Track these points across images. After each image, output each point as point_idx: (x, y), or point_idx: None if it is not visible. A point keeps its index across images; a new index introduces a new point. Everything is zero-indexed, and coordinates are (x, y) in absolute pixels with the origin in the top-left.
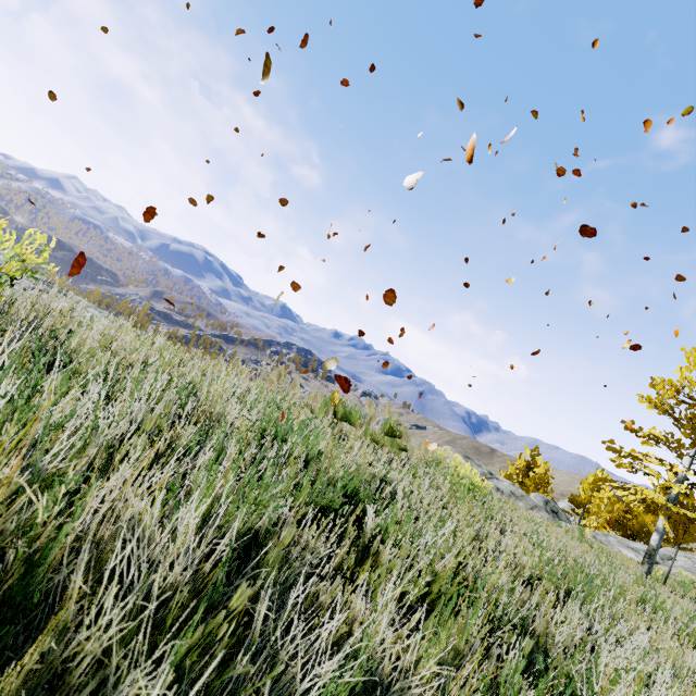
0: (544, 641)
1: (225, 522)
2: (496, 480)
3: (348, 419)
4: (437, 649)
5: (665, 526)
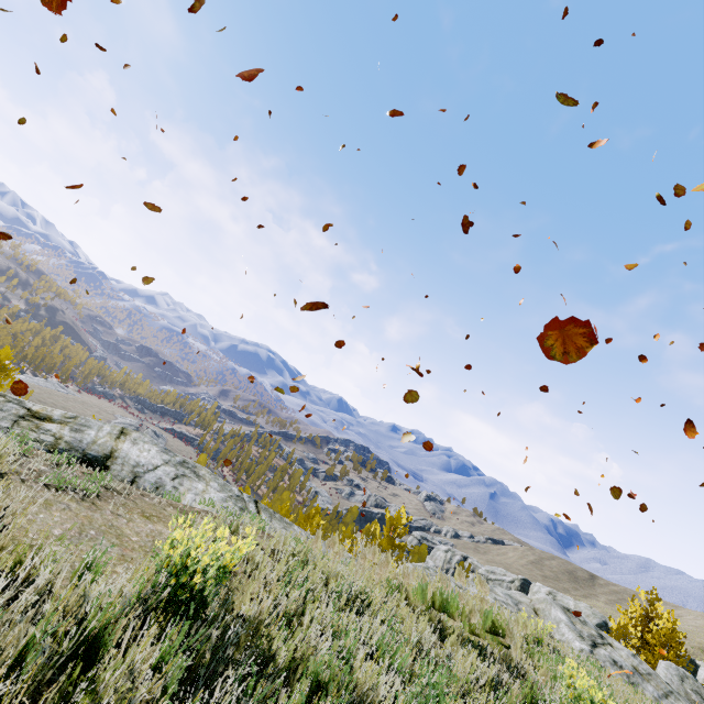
0: None
1: None
2: (610, 647)
3: (446, 609)
4: None
5: None
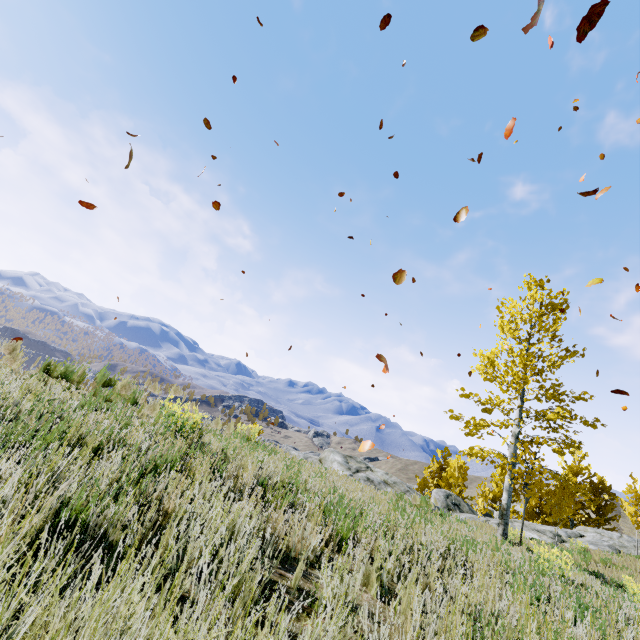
0: None
1: None
2: (370, 471)
3: (67, 377)
4: None
5: (510, 483)
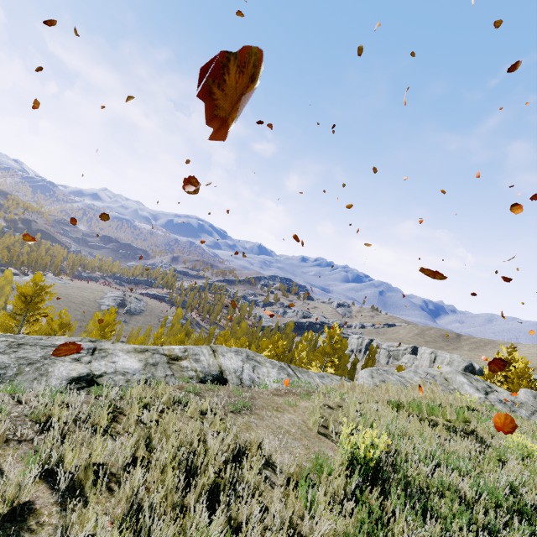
0: None
1: None
2: (496, 392)
3: (433, 413)
4: None
5: None
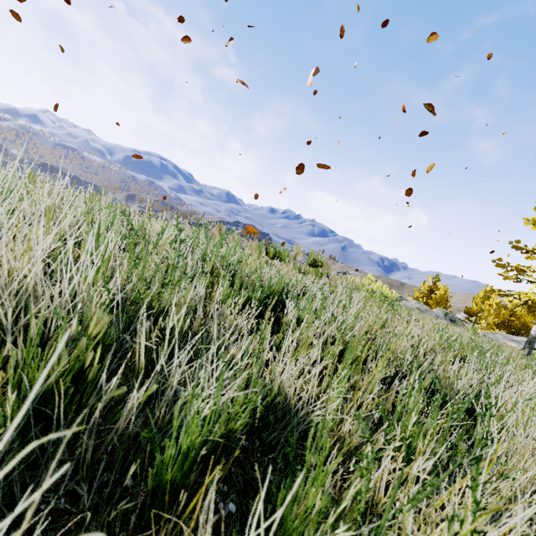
0: (444, 388)
1: (139, 300)
2: (405, 300)
3: (278, 257)
4: (337, 379)
5: None
